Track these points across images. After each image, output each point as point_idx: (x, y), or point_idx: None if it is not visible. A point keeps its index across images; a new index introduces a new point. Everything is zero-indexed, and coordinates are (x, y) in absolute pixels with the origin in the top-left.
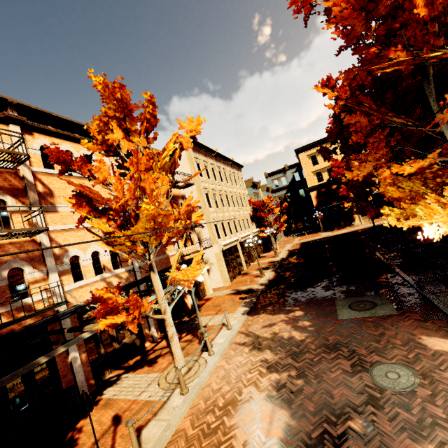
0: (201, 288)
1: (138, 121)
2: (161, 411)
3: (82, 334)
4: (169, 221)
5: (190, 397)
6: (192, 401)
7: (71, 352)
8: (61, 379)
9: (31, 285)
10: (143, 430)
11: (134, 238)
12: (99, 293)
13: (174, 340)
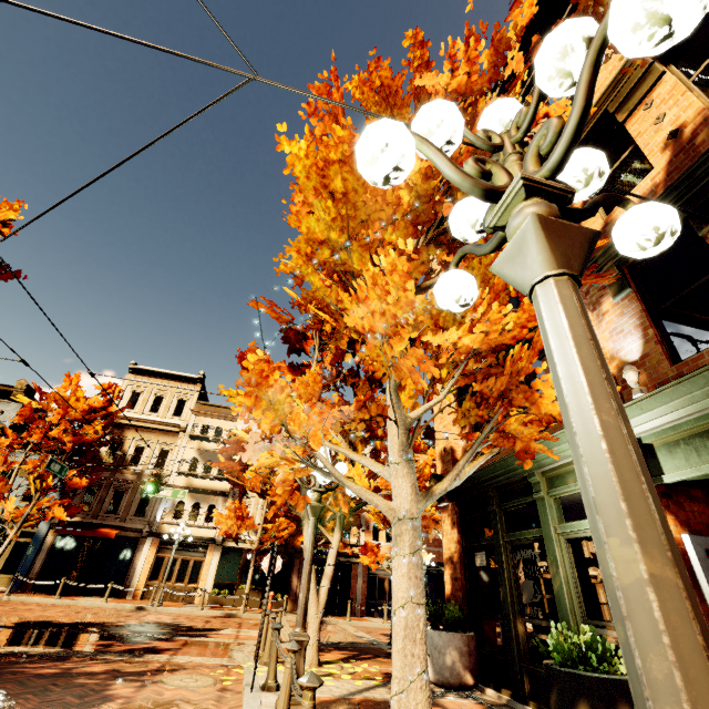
0: None
1: None
2: (370, 621)
3: (353, 558)
4: None
5: (383, 623)
6: (383, 626)
7: (358, 581)
8: (351, 593)
9: (352, 532)
10: (358, 620)
11: (381, 516)
12: (368, 543)
13: None
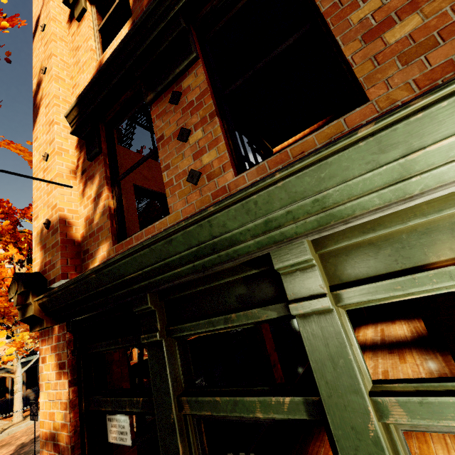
0: (128, 353)
1: (25, 243)
2: None
3: None
4: (11, 310)
5: None
6: None
7: None
8: None
9: None
10: None
11: None
12: None
13: (16, 395)
